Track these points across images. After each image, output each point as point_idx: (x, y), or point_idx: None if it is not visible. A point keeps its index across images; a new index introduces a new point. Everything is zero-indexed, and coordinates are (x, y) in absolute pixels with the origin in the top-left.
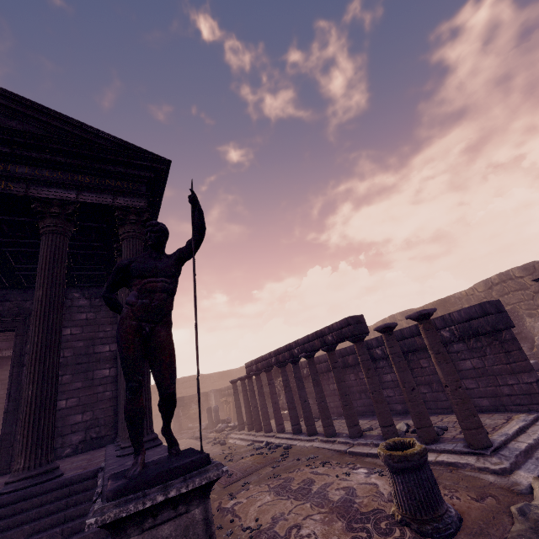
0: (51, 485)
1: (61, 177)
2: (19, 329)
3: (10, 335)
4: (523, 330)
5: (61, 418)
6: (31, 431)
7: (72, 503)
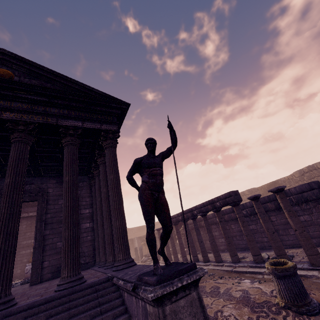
0: (85, 286)
1: (73, 114)
2: (40, 200)
3: (23, 204)
4: None
5: None
6: (69, 255)
7: (100, 295)
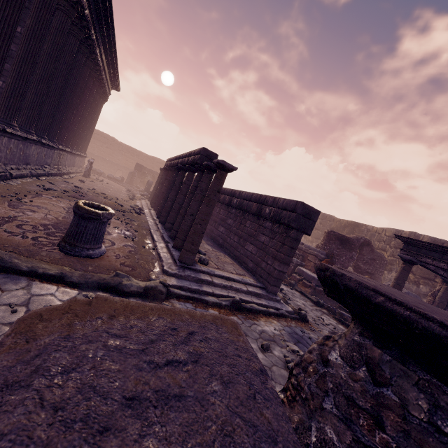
0: None
1: None
2: None
3: None
4: (376, 274)
5: None
6: None
7: None
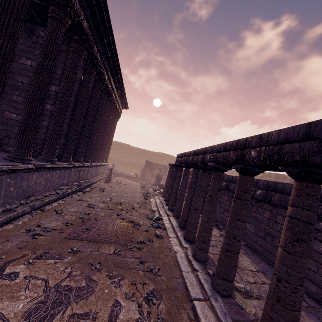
0: None
1: None
2: None
3: None
4: None
5: (10, 125)
6: None
7: None
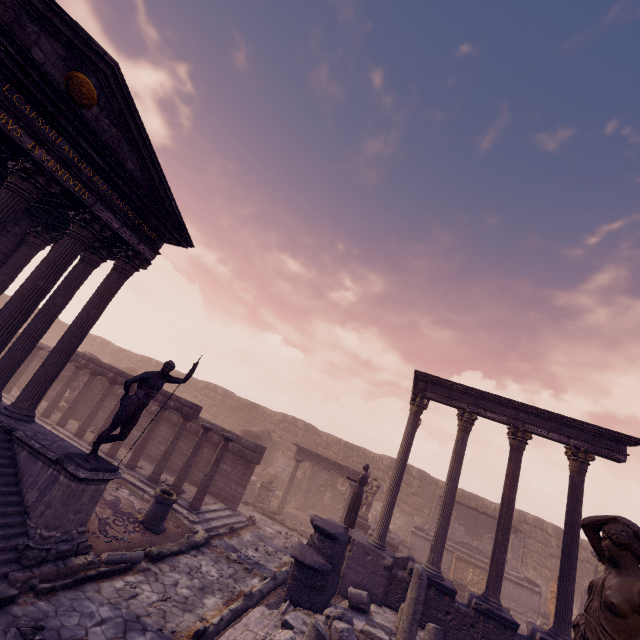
0: None
1: (121, 206)
2: None
3: None
4: (271, 458)
5: None
6: None
7: None
